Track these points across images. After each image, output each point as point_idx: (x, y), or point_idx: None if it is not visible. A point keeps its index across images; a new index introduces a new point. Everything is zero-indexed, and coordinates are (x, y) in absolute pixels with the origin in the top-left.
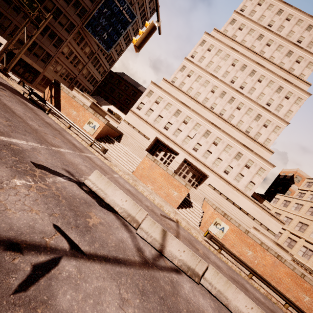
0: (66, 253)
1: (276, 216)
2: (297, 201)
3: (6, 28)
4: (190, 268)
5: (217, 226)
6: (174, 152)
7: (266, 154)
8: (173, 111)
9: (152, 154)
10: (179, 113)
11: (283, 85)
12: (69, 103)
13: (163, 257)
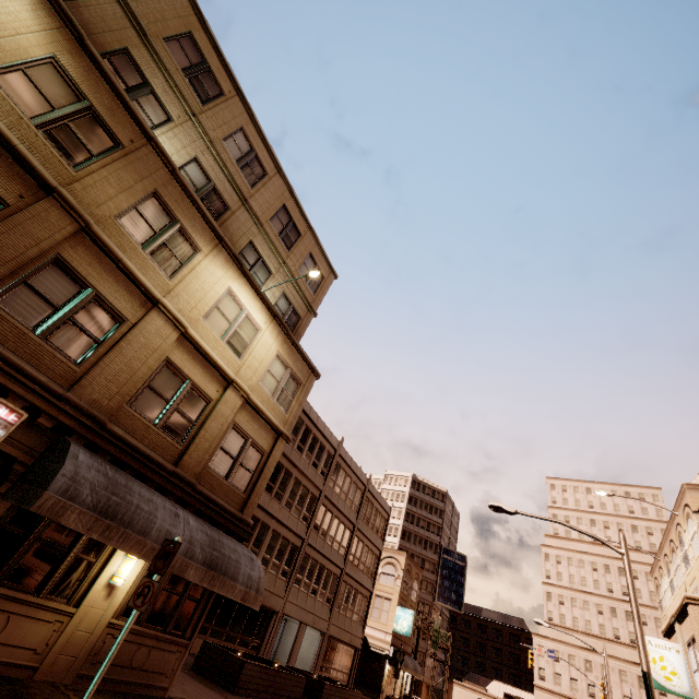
0: None
1: None
2: None
3: None
4: None
5: None
6: None
7: None
8: (581, 664)
9: None
10: (590, 664)
11: None
12: None
13: None
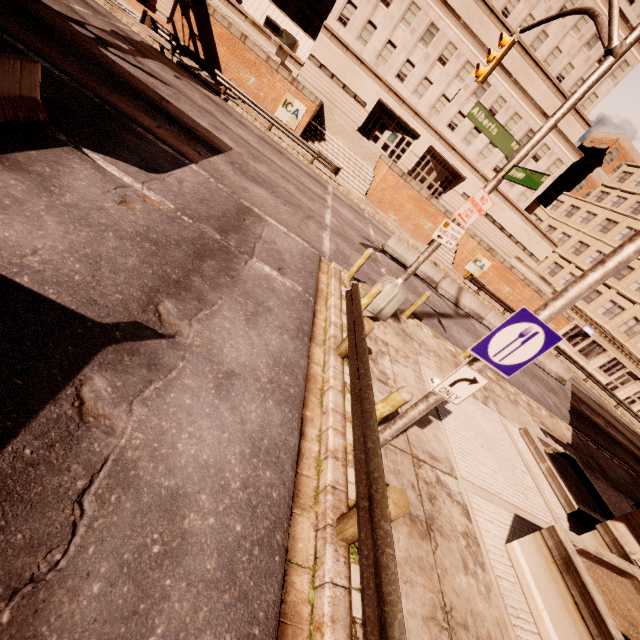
0: (437, 315)
1: (550, 237)
2: (590, 208)
3: None
4: (477, 313)
5: (476, 264)
6: (410, 132)
7: (577, 130)
8: (420, 28)
9: (366, 137)
10: (434, 34)
11: None
12: (236, 56)
13: (457, 307)
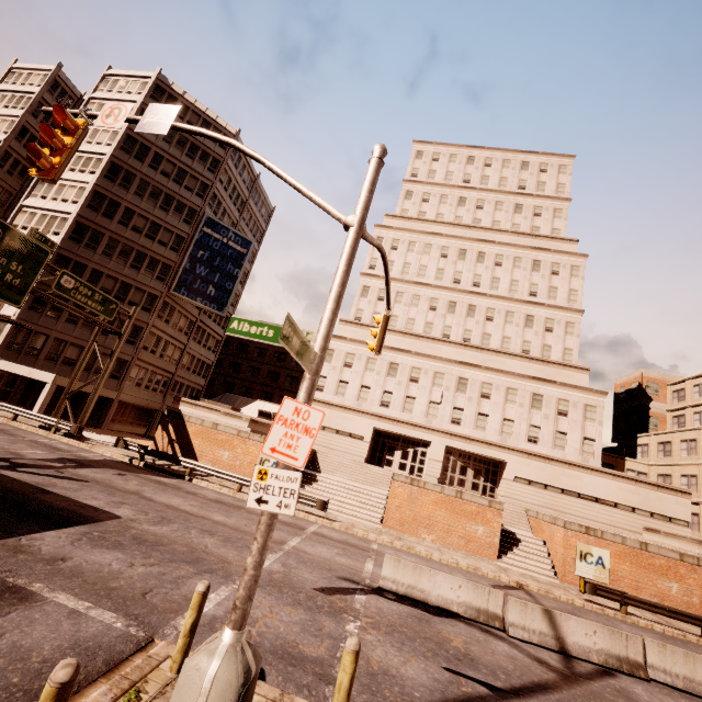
0: (494, 697)
1: (666, 485)
2: (680, 436)
3: (40, 349)
4: (620, 658)
5: (588, 560)
6: (419, 442)
7: (579, 377)
8: (383, 368)
9: (379, 465)
10: (396, 367)
11: (537, 257)
12: (210, 441)
13: (571, 658)
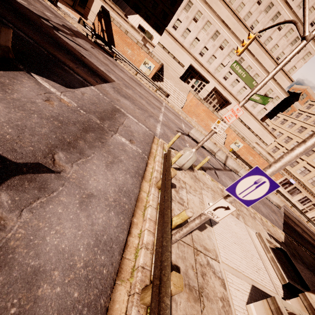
0: (214, 169)
1: (273, 133)
2: (293, 120)
3: None
4: (235, 169)
5: (235, 144)
6: (205, 80)
7: (286, 83)
8: (211, 32)
9: (183, 81)
10: (217, 35)
11: None
12: (122, 40)
13: (225, 166)
